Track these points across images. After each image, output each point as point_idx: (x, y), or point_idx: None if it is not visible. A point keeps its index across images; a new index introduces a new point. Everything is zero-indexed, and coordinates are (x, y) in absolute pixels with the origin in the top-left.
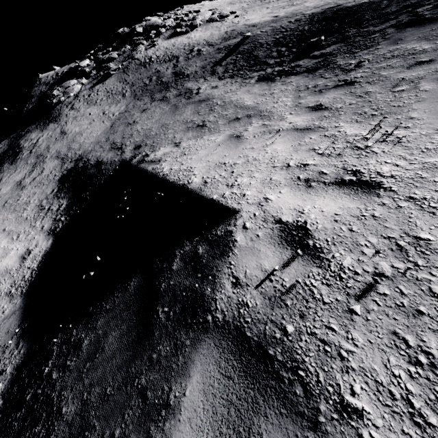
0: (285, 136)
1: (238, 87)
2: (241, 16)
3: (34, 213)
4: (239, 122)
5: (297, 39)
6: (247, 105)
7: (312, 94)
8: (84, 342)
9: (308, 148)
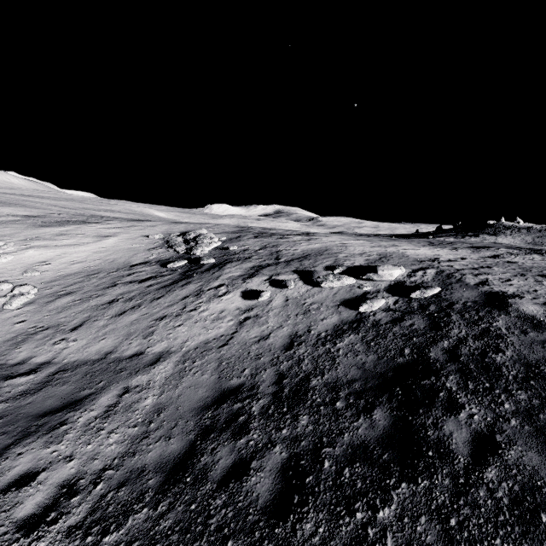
0: None
1: None
2: None
3: None
4: None
5: None
6: None
7: None
8: None
9: None
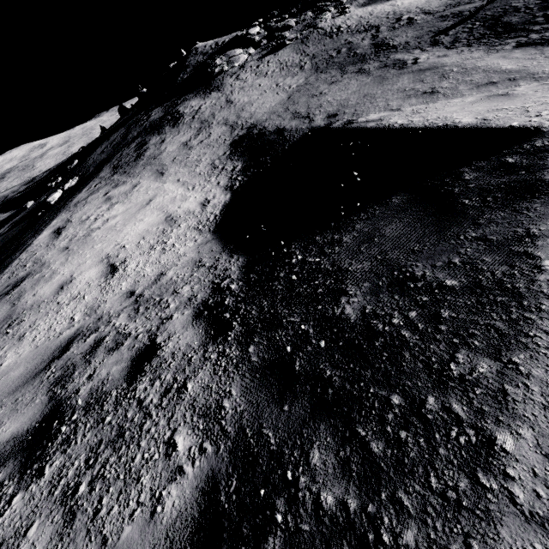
0: None
1: (484, 54)
2: None
3: (207, 170)
4: (495, 86)
5: None
6: (506, 68)
7: None
8: (343, 239)
9: None
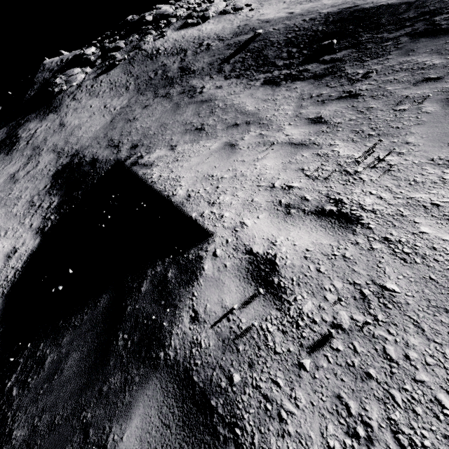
0: (278, 150)
1: (242, 89)
2: (256, 10)
3: (24, 210)
4: (237, 129)
5: (309, 40)
6: (248, 110)
7: (314, 104)
8: (47, 359)
9: (298, 168)
